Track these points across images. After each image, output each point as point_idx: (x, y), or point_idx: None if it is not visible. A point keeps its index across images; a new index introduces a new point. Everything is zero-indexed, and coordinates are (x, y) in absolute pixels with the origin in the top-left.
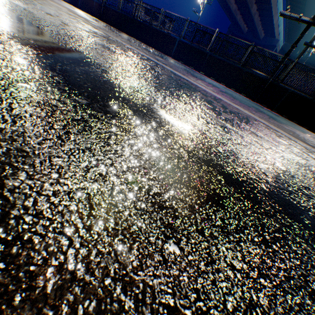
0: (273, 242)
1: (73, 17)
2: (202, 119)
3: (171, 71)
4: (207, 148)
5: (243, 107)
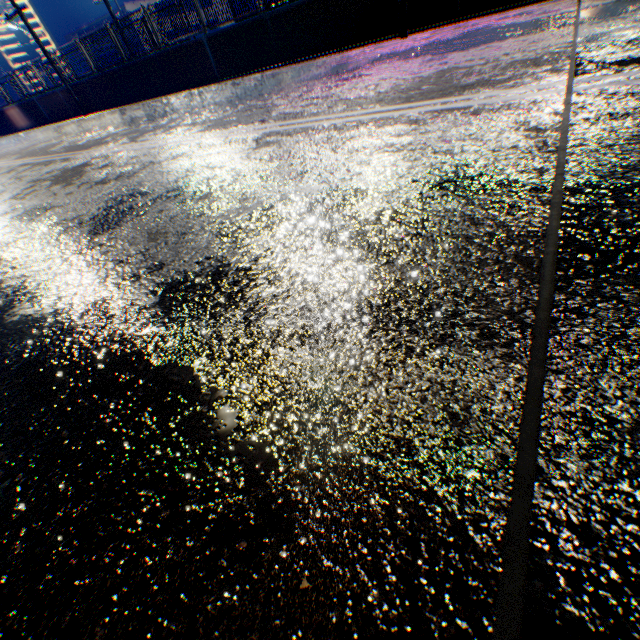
0: (7, 455)
1: (14, 175)
2: (113, 262)
3: (165, 150)
4: (49, 340)
5: (319, 107)
